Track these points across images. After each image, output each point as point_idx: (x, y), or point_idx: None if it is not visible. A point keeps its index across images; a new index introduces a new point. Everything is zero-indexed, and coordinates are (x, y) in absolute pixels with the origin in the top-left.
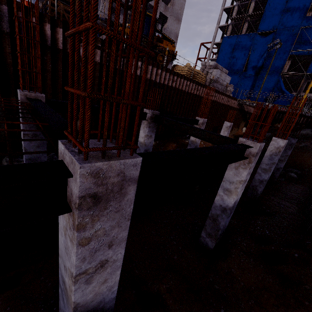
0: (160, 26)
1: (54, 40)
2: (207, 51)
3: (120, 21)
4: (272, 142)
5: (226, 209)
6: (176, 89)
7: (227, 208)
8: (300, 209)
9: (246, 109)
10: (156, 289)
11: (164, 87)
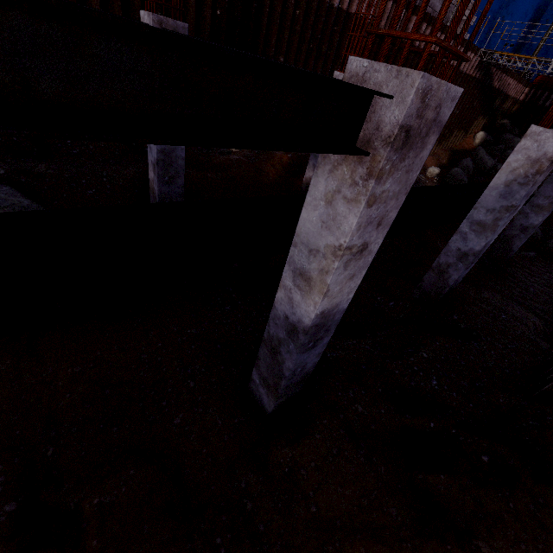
0: None
1: None
2: None
3: None
4: (525, 141)
5: (298, 330)
6: None
7: (299, 328)
8: (548, 325)
9: (497, 84)
10: (74, 506)
11: None
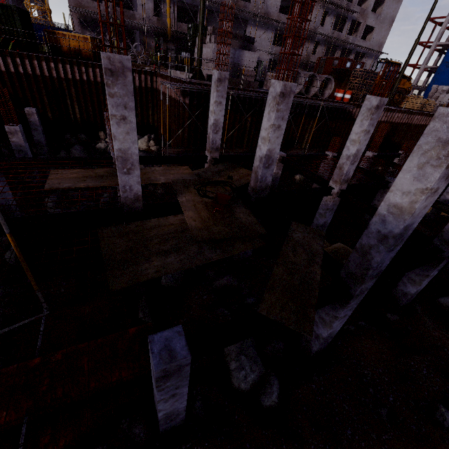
0: (373, 14)
1: (353, 114)
2: (434, 28)
3: (328, 24)
4: None
5: (446, 201)
6: (407, 125)
7: (446, 200)
8: None
9: None
10: None
11: (398, 125)
